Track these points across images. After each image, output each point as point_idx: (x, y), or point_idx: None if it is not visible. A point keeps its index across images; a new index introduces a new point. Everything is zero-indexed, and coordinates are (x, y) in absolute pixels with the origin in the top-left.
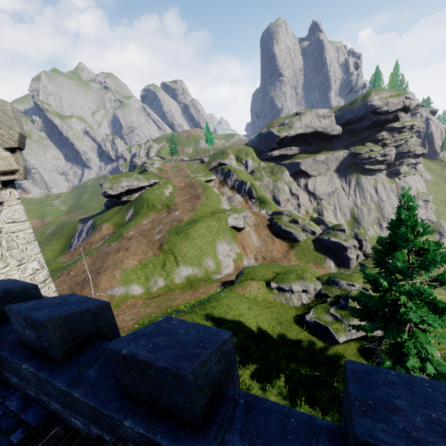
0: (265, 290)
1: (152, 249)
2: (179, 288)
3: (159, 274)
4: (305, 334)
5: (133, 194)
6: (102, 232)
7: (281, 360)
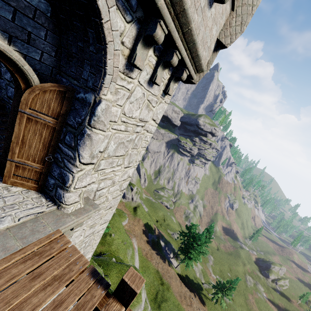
0: None
1: None
2: None
3: None
4: None
5: None
6: None
7: None
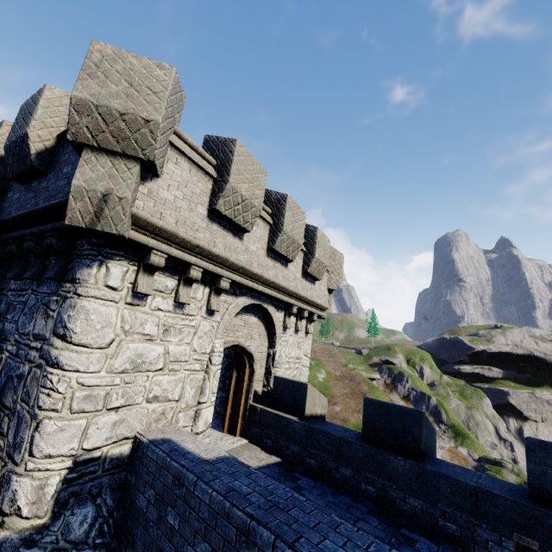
0: None
1: None
2: None
3: None
4: None
5: None
6: None
7: None
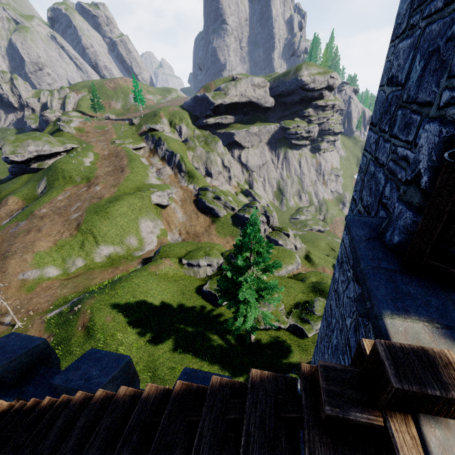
0: (177, 266)
1: (68, 229)
2: (99, 267)
3: (78, 254)
4: (200, 301)
5: (45, 160)
6: (9, 207)
7: (175, 323)
